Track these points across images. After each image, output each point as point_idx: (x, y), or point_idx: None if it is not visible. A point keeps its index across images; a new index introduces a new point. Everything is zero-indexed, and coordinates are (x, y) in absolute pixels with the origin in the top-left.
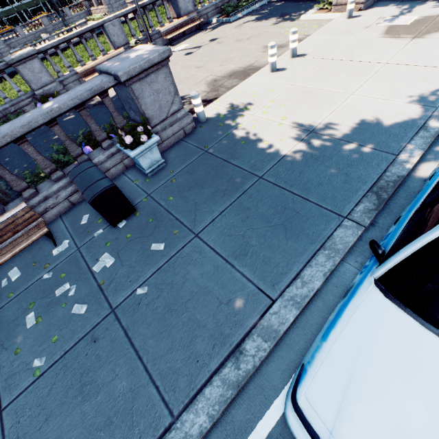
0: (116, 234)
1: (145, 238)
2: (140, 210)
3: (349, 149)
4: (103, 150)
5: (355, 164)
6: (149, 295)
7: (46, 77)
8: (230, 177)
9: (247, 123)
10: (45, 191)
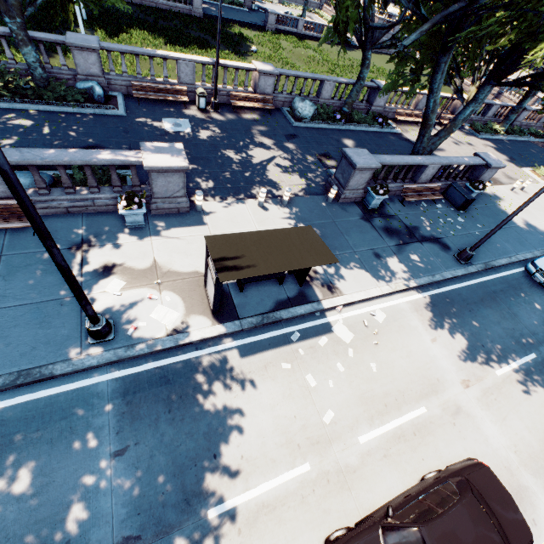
0: (460, 214)
1: (472, 221)
2: (466, 211)
3: (540, 237)
4: (454, 180)
5: (541, 241)
6: (480, 236)
7: (383, 103)
8: (499, 220)
9: (502, 206)
10: (437, 182)
